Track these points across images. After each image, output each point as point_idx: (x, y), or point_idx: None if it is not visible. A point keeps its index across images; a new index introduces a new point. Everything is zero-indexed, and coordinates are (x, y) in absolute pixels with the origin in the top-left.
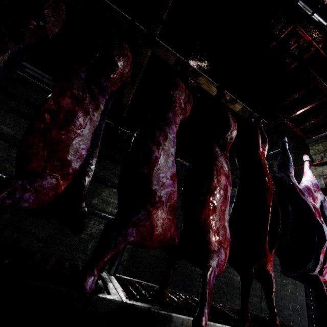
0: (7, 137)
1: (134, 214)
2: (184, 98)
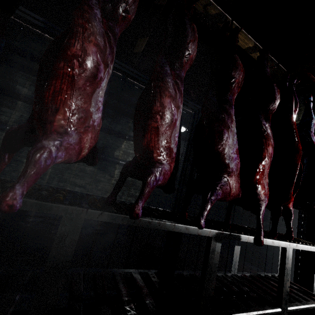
0: (27, 98)
1: (219, 182)
2: (241, 78)
